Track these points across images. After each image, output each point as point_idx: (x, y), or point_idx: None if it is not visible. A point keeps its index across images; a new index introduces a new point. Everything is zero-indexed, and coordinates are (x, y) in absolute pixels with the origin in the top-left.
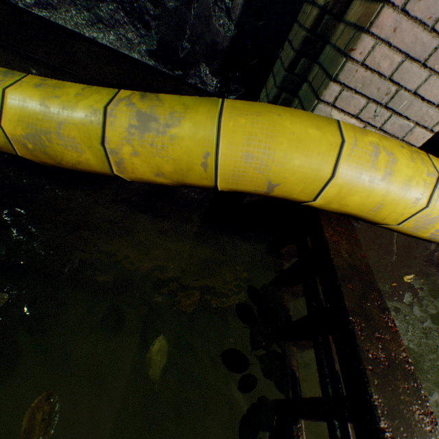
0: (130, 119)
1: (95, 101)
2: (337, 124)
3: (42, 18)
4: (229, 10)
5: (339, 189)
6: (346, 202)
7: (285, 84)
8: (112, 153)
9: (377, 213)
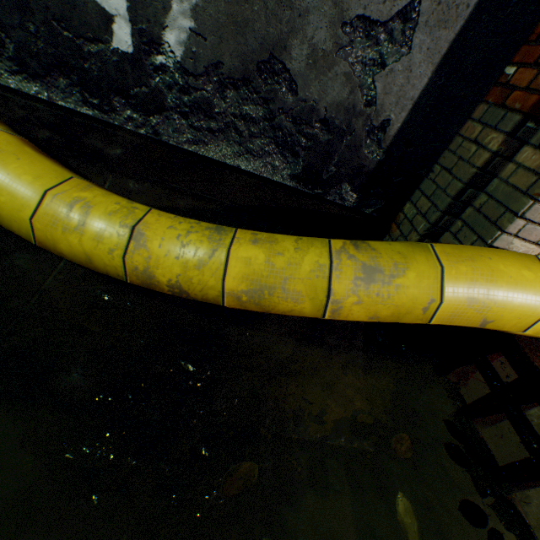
0: (355, 271)
1: (317, 256)
2: (538, 260)
3: (191, 153)
4: (380, 141)
5: None
6: None
7: (449, 208)
8: (332, 303)
9: None
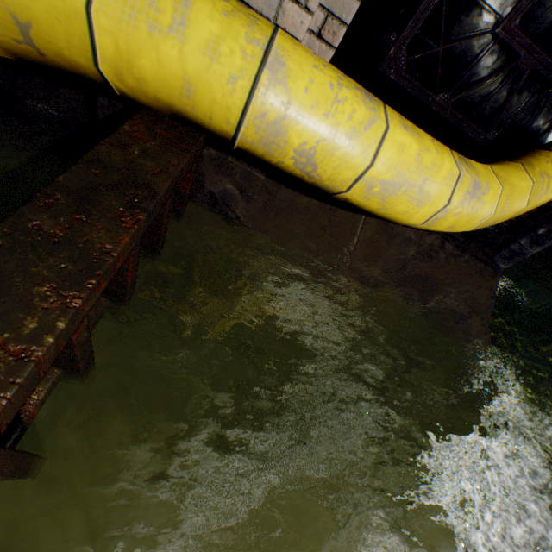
0: None
1: None
2: None
3: None
4: None
5: (115, 42)
6: (140, 72)
7: None
8: None
9: (195, 103)
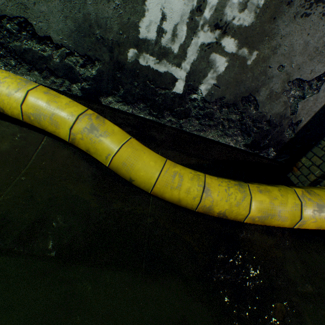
0: (313, 207)
1: (293, 199)
2: None
3: (197, 135)
4: (294, 129)
5: None
6: None
7: None
8: (301, 221)
9: None
